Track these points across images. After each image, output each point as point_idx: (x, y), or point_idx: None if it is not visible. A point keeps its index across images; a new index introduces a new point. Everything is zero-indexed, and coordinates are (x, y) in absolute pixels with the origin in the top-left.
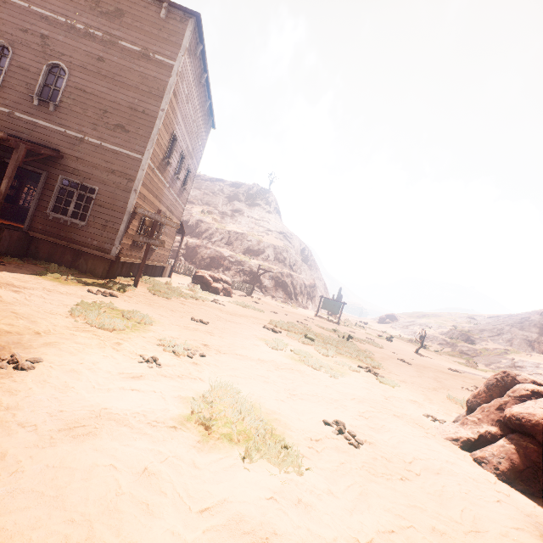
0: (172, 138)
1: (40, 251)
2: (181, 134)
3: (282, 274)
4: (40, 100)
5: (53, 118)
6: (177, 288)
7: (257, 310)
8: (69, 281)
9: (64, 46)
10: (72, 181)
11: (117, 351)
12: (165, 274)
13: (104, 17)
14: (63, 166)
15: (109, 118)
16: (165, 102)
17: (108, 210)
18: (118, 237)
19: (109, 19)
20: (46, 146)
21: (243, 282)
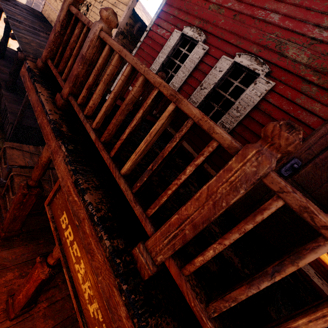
0: None
1: None
2: None
3: None
4: None
5: None
6: None
7: None
8: None
9: None
10: None
11: None
12: None
13: None
14: None
15: None
16: None
17: None
18: None
19: None
20: None
21: None
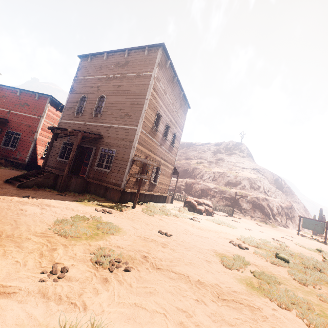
0: (158, 115)
1: (91, 189)
2: (164, 113)
3: (257, 198)
4: (95, 114)
5: (99, 120)
6: (169, 209)
7: (230, 226)
8: (91, 204)
9: (105, 87)
10: (105, 149)
11: (41, 257)
12: (167, 201)
13: (121, 67)
14: (102, 142)
15: (122, 112)
16: (148, 94)
17: (120, 161)
18: (125, 176)
19: (122, 67)
20: (93, 133)
21: (225, 205)
